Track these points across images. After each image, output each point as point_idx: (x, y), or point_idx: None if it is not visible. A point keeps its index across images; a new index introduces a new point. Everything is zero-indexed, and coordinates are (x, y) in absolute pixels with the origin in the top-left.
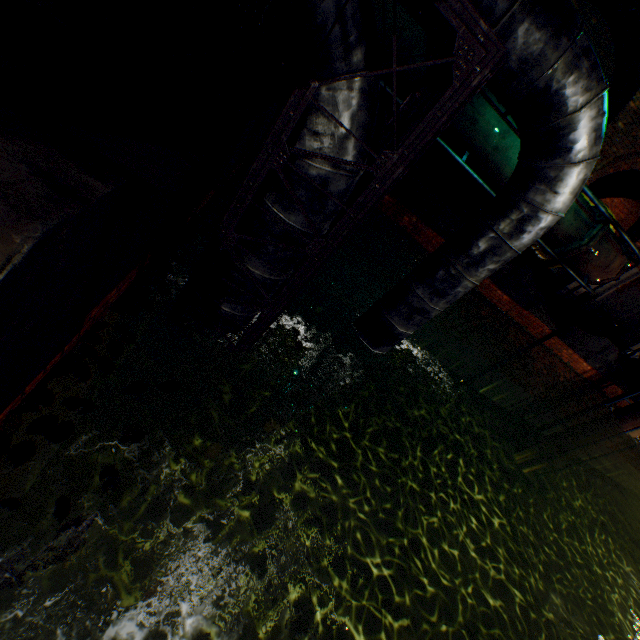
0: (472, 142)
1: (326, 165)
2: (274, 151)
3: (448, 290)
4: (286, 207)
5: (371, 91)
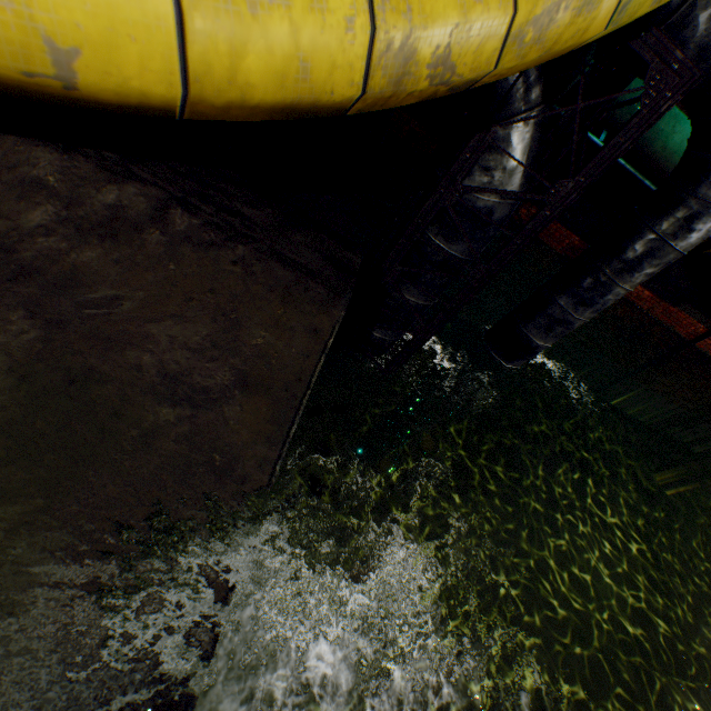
0: (612, 117)
1: (493, 196)
2: (447, 191)
3: (596, 299)
4: (448, 238)
5: (543, 121)
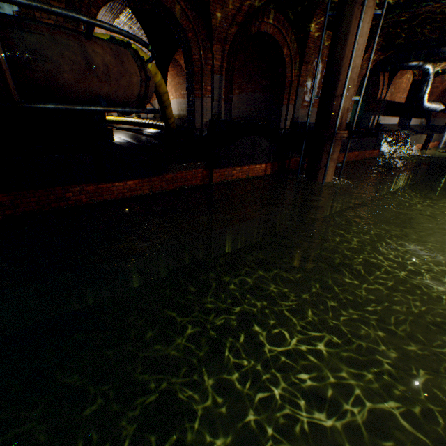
0: None
1: None
2: None
3: None
4: None
5: None
